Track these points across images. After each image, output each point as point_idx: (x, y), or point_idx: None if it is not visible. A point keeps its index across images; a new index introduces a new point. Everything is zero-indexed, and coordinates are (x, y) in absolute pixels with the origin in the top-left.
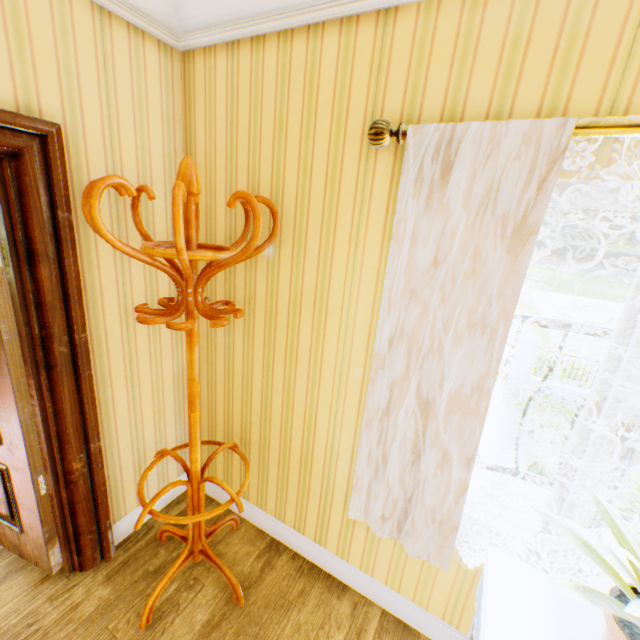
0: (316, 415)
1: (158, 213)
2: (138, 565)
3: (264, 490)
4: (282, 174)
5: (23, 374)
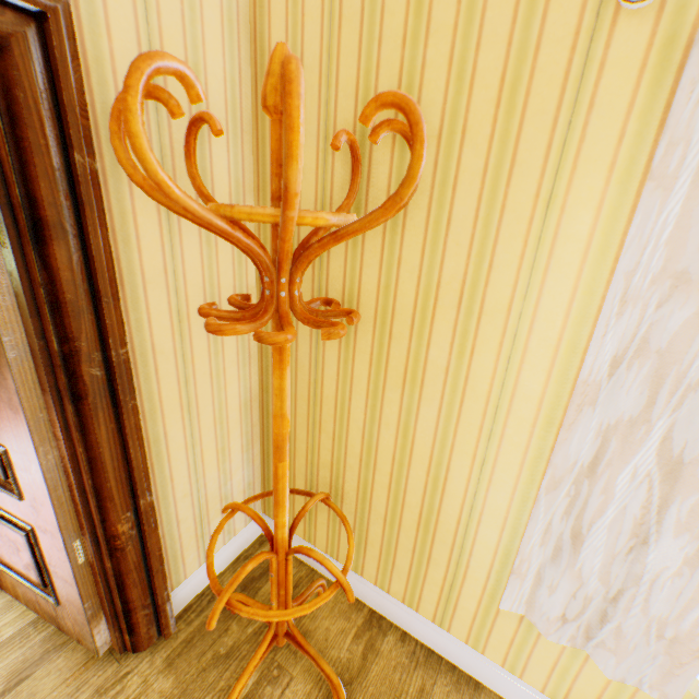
0: (448, 463)
1: (218, 171)
2: (205, 645)
3: (361, 551)
4: (416, 92)
5: (41, 407)
